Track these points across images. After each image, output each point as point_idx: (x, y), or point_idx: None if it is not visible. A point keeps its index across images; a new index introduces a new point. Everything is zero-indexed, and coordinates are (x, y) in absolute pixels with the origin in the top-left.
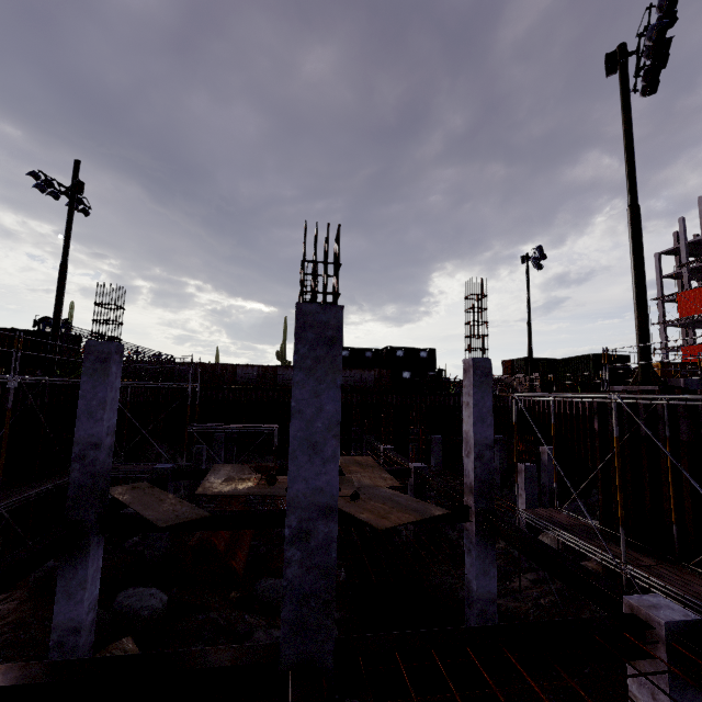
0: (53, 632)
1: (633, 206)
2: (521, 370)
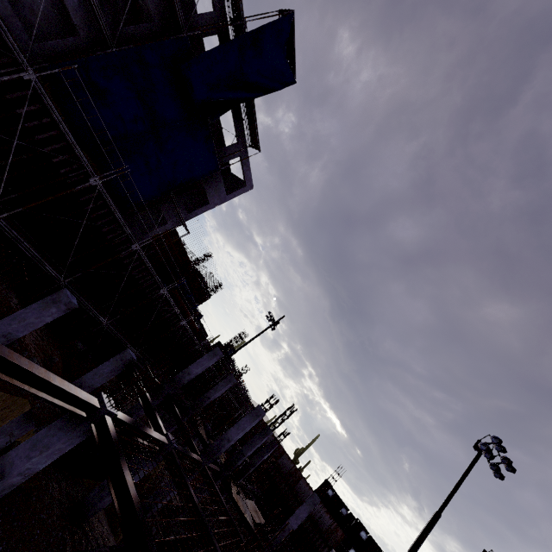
0: None
1: (436, 511)
2: None
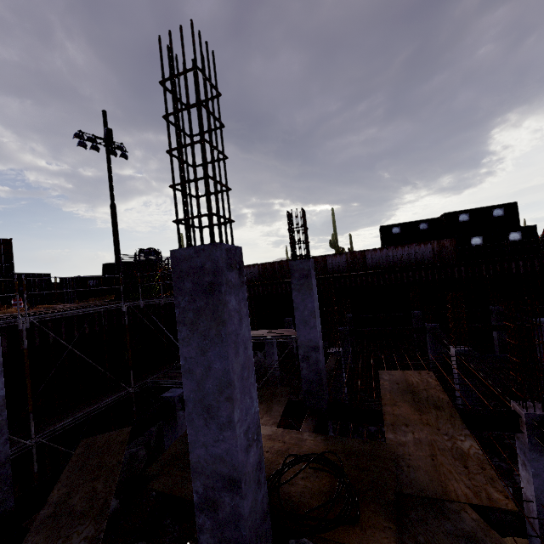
0: None
1: None
2: None
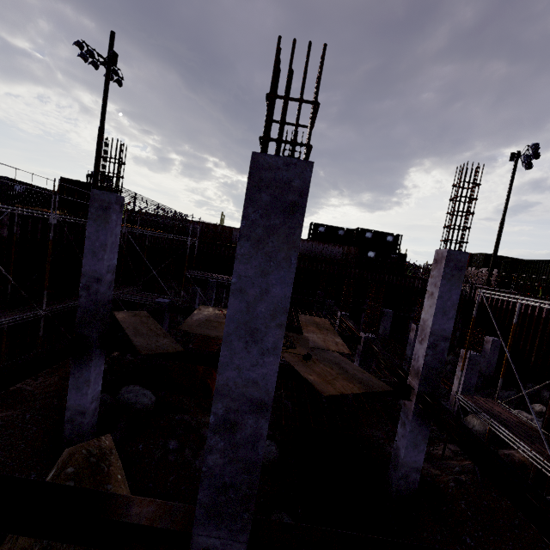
0: (67, 410)
1: None
2: (478, 264)
